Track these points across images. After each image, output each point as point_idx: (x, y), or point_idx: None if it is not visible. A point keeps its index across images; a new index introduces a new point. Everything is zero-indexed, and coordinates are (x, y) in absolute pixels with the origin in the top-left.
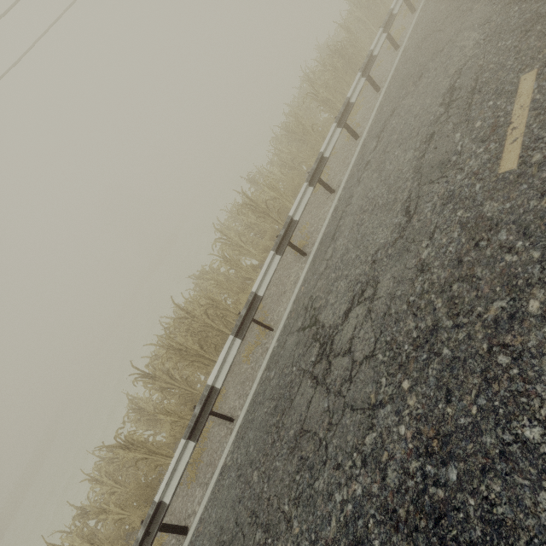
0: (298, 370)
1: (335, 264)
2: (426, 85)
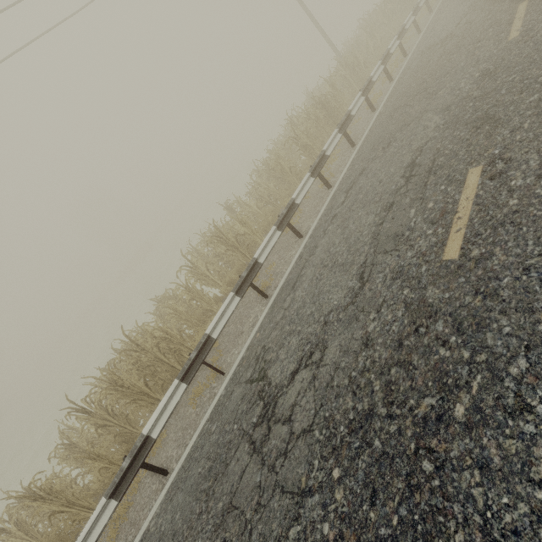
0: (238, 429)
1: (291, 316)
2: (392, 154)
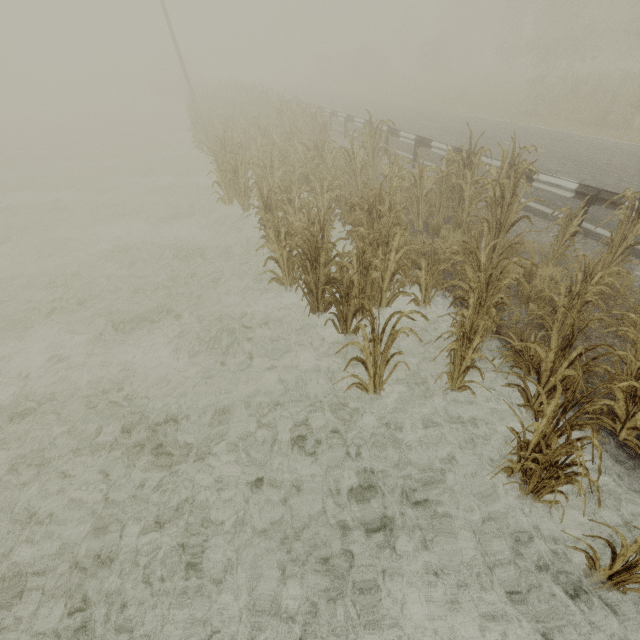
0: None
1: None
2: None
